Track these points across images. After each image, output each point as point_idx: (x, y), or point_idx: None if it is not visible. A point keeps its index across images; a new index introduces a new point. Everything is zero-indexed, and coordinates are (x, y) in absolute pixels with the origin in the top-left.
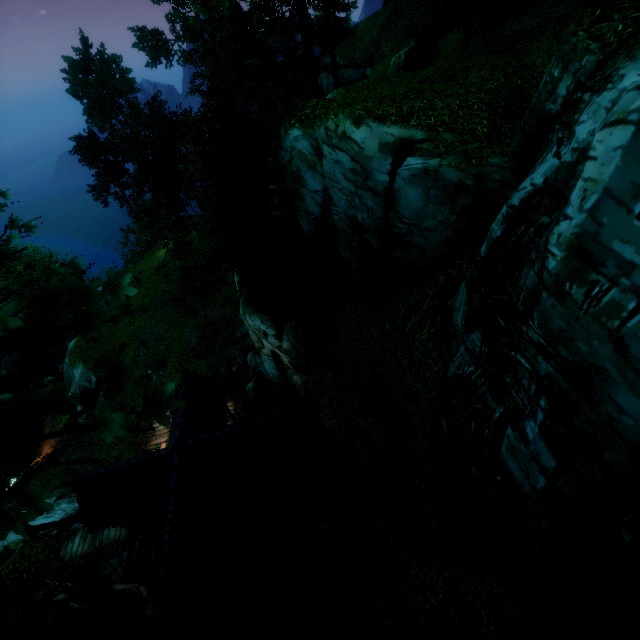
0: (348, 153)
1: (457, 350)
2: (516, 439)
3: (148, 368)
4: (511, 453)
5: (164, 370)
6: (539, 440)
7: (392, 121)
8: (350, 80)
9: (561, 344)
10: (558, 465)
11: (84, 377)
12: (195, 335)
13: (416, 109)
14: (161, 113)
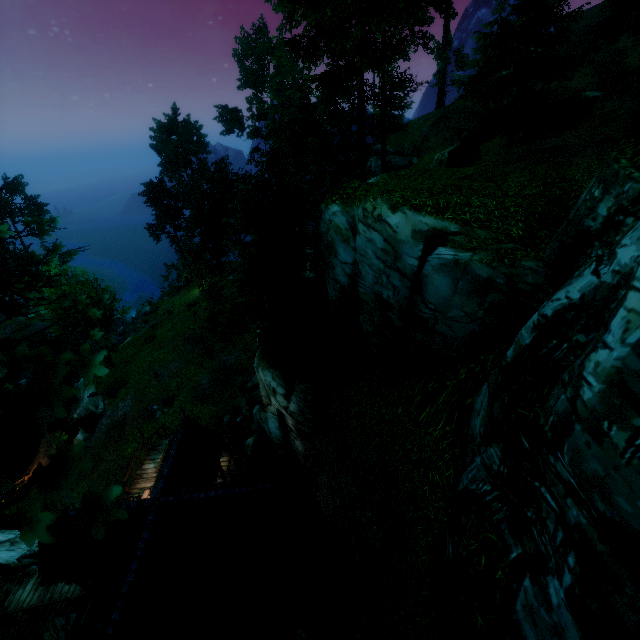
0: (381, 234)
1: (472, 460)
2: (535, 597)
3: (155, 403)
4: (528, 614)
5: (169, 408)
6: (565, 610)
7: (428, 211)
8: (397, 165)
9: (596, 493)
10: None
11: (93, 400)
12: (208, 377)
13: (452, 204)
14: (224, 172)
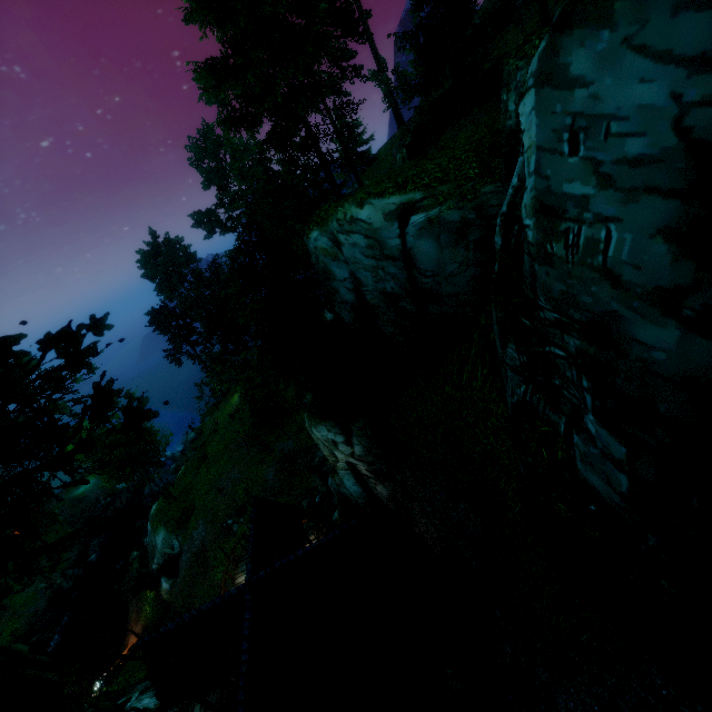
0: (360, 233)
1: (506, 377)
2: (584, 443)
3: (228, 518)
4: (586, 464)
5: (244, 516)
6: (600, 430)
7: (390, 193)
8: None
9: (570, 308)
10: (627, 449)
11: (166, 542)
12: (272, 470)
13: (410, 177)
14: (220, 272)
